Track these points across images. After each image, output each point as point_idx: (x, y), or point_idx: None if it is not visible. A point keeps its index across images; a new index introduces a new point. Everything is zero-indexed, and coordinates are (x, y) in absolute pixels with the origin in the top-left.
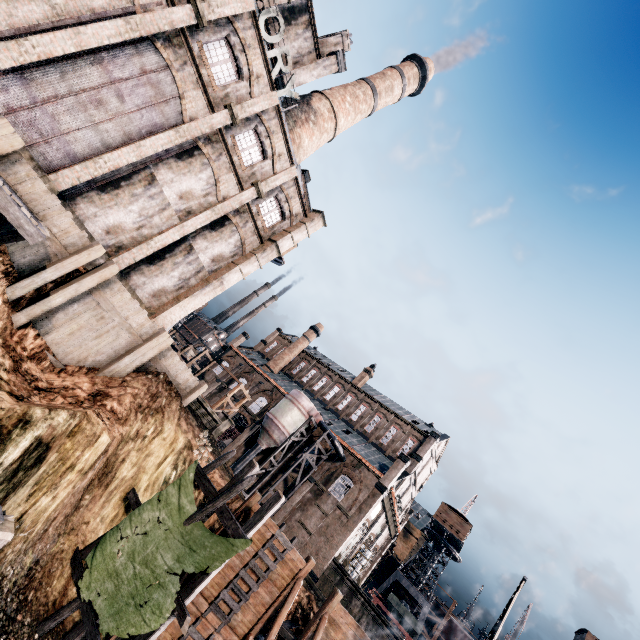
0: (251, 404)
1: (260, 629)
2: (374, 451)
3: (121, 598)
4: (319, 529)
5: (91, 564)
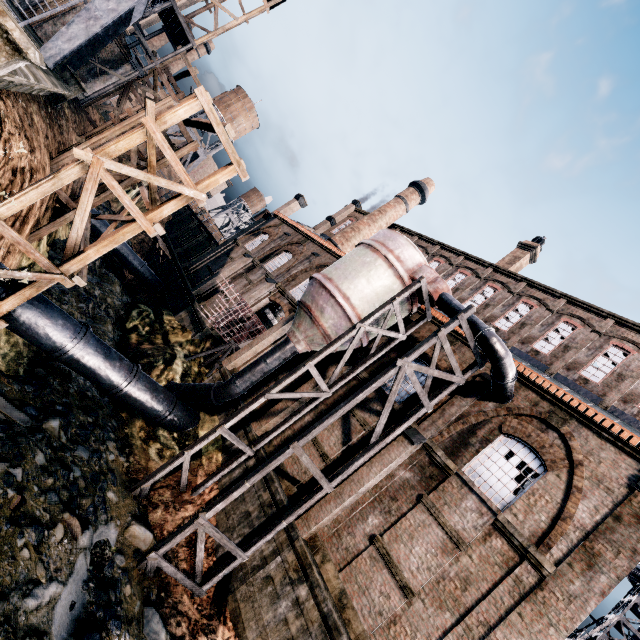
0: (294, 287)
1: None
2: (571, 393)
3: None
4: (436, 583)
5: None
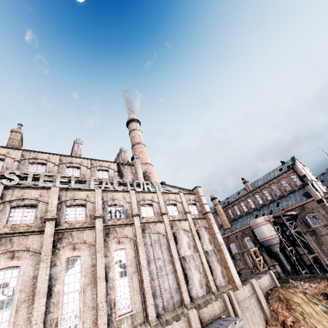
0: (247, 246)
1: None
2: (293, 195)
3: None
4: None
5: None
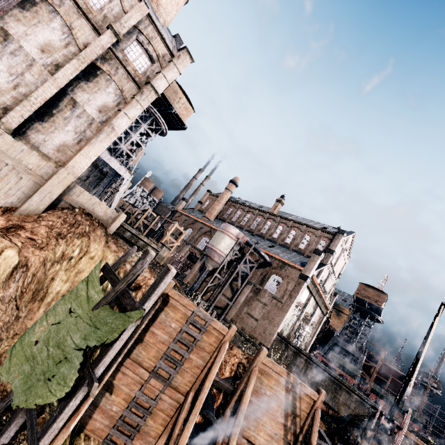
0: (198, 244)
1: (199, 386)
2: (295, 255)
3: (34, 376)
4: (262, 315)
5: (11, 353)
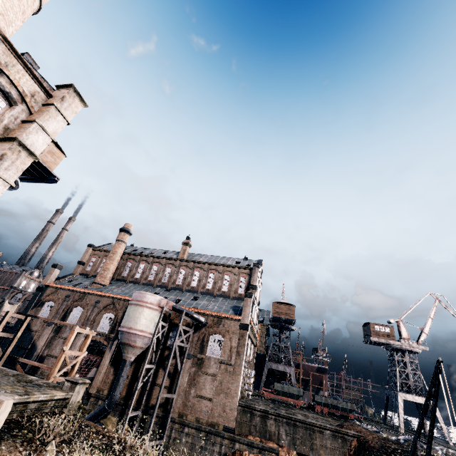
0: (98, 326)
1: None
2: (222, 301)
3: None
4: (215, 390)
5: None
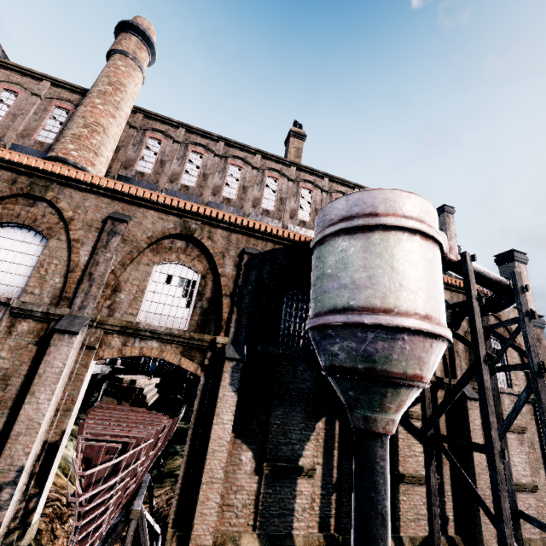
0: (140, 306)
1: None
2: None
3: None
4: (529, 464)
5: None
